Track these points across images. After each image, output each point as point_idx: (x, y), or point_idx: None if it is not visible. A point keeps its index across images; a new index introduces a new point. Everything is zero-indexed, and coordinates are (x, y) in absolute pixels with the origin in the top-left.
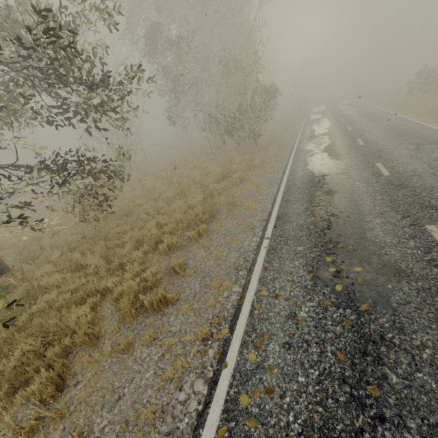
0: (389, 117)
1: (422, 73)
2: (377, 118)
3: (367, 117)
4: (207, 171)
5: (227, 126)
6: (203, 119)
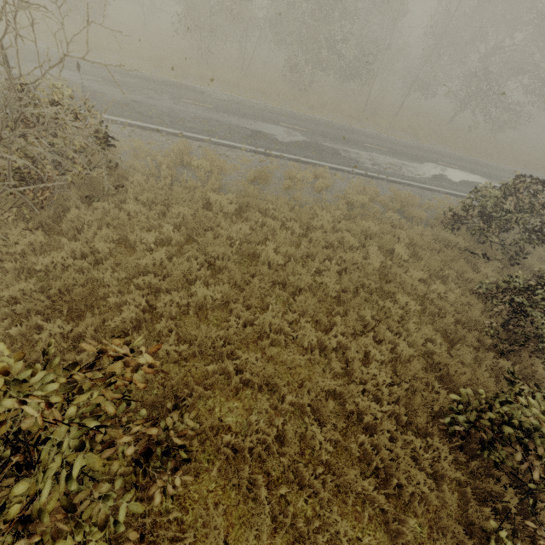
0: None
1: None
2: None
3: None
4: None
5: None
6: None
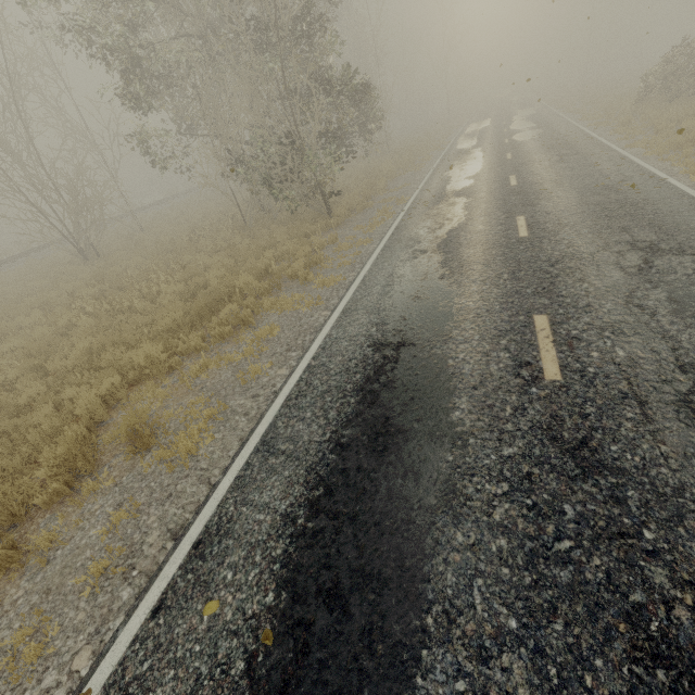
0: (598, 154)
1: (672, 55)
2: (574, 155)
3: (556, 152)
4: (199, 282)
5: (264, 171)
6: (217, 155)
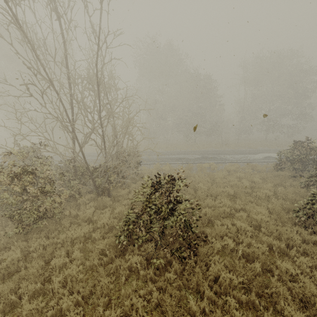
0: None
1: None
2: None
3: None
4: None
5: None
6: None
